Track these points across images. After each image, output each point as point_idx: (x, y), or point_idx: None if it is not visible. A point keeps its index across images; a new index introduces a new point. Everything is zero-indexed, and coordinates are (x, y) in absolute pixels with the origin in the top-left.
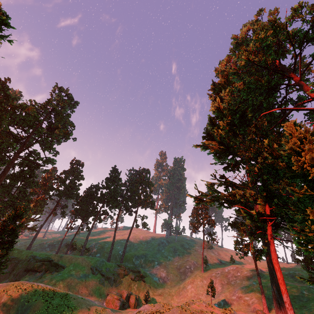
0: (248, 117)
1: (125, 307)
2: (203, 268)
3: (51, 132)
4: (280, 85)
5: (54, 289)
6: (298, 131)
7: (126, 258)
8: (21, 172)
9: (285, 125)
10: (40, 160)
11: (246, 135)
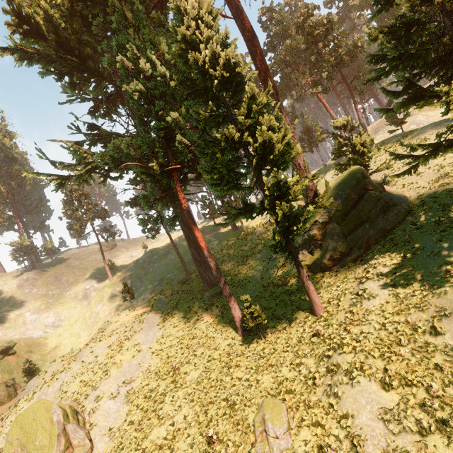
0: None
1: None
2: (111, 275)
3: None
4: None
5: None
6: (190, 2)
7: None
8: None
9: None
10: None
11: (109, 23)
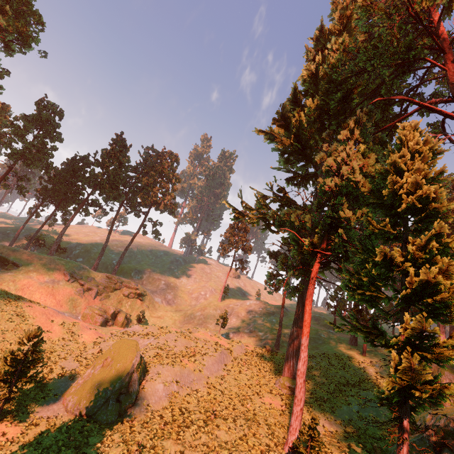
0: (352, 104)
1: (109, 324)
2: (221, 297)
3: None
4: (422, 61)
5: None
6: (415, 139)
7: (122, 271)
8: None
9: (401, 125)
10: None
11: (338, 132)
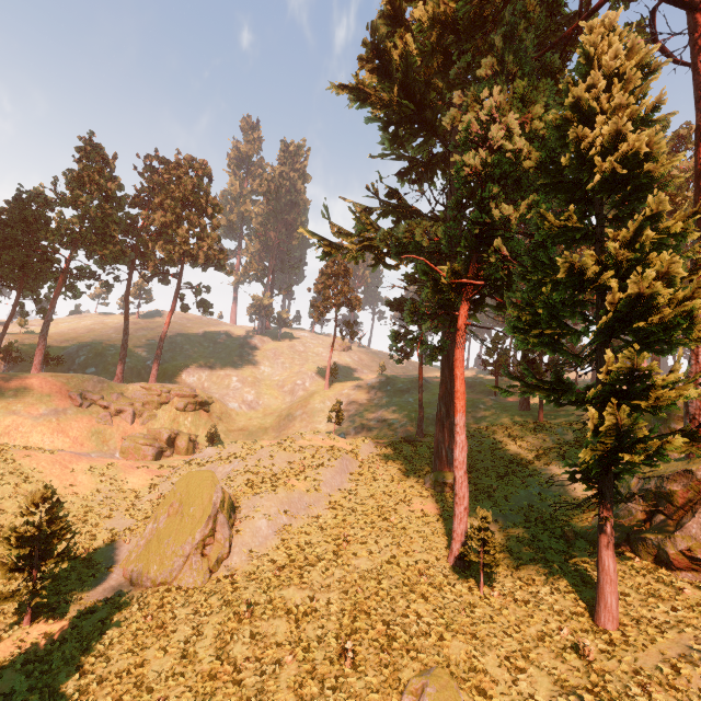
0: (496, 3)
1: (168, 455)
2: (328, 382)
3: None
4: None
5: None
6: (612, 49)
7: (166, 374)
8: None
9: (588, 26)
10: None
11: (476, 65)
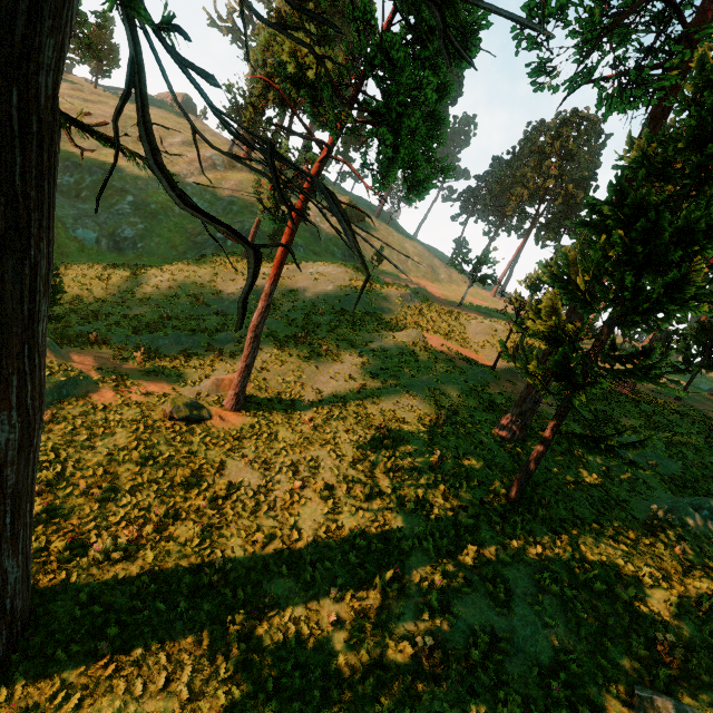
0: None
1: None
2: None
3: None
4: None
5: None
6: None
7: None
8: None
9: None
10: None
11: None
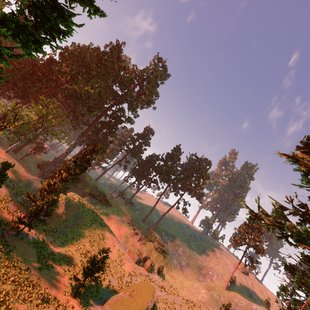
0: None
1: (140, 264)
2: (226, 285)
3: (139, 96)
4: None
5: (99, 216)
6: None
7: (157, 229)
8: (109, 122)
9: None
10: (124, 117)
11: None
